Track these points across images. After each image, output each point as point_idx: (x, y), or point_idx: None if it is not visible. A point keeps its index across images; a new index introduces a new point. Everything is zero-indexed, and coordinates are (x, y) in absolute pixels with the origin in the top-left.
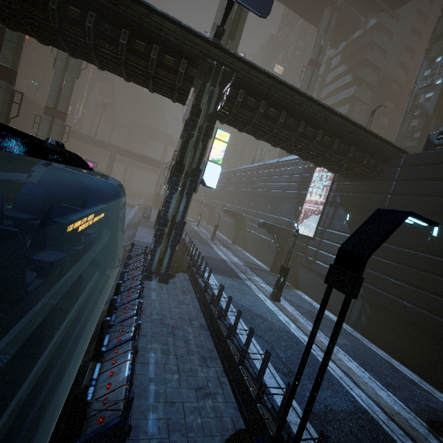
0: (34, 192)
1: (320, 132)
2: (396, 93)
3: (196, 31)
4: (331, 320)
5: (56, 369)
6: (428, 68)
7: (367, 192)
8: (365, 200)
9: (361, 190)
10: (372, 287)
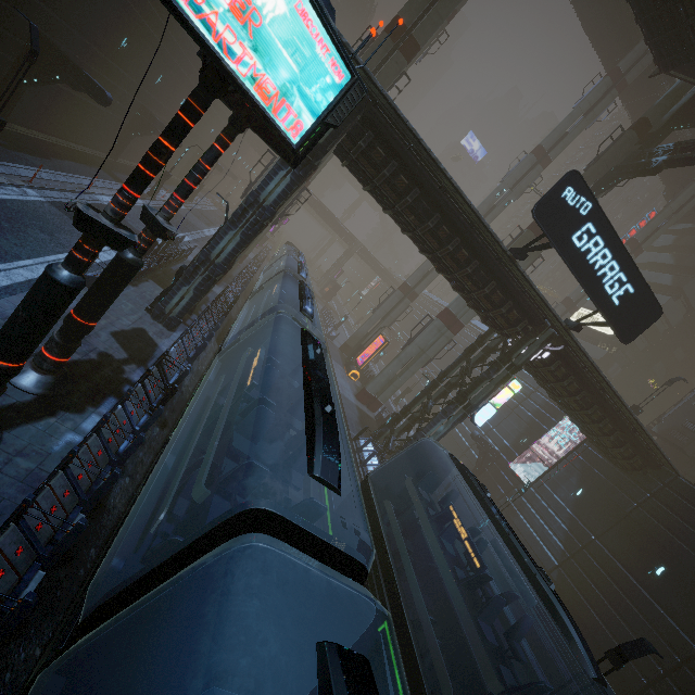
0: (432, 478)
1: (606, 420)
2: None
3: (556, 314)
4: (510, 584)
5: (457, 618)
6: None
7: (615, 482)
8: (608, 489)
9: (609, 476)
10: (569, 579)
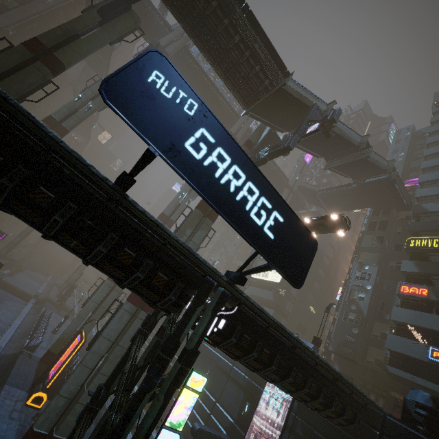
0: None
1: (309, 380)
2: (327, 265)
3: (211, 266)
4: None
5: None
6: (359, 270)
7: None
8: None
9: (331, 436)
10: None
